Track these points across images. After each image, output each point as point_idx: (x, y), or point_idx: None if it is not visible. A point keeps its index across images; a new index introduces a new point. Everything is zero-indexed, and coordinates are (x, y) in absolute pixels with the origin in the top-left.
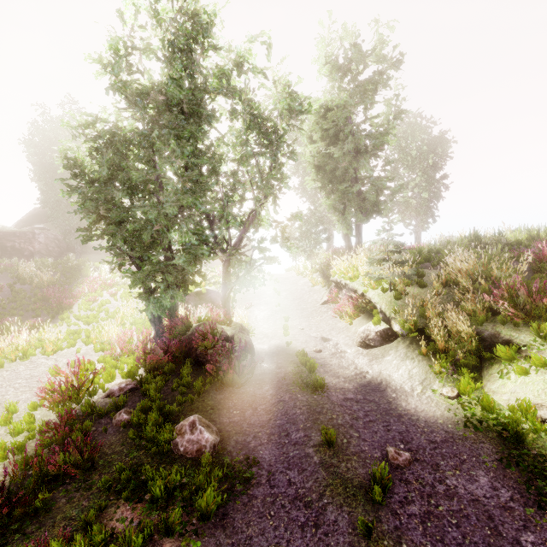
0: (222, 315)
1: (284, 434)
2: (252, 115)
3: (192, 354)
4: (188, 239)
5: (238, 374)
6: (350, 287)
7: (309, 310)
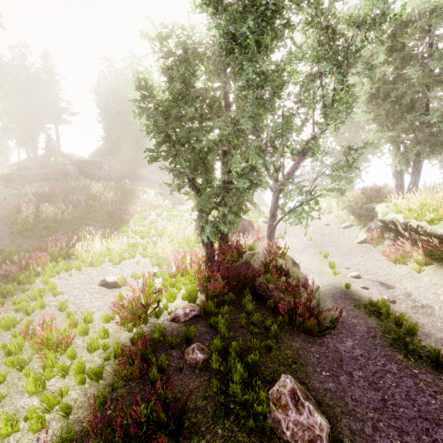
0: (274, 246)
1: (427, 439)
2: (326, 27)
3: (248, 284)
4: (253, 163)
5: (321, 324)
6: (429, 230)
7: (345, 248)
